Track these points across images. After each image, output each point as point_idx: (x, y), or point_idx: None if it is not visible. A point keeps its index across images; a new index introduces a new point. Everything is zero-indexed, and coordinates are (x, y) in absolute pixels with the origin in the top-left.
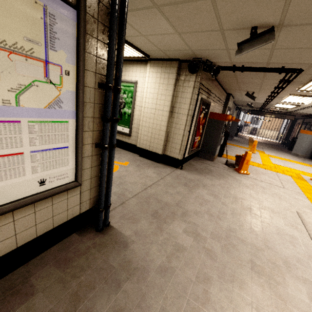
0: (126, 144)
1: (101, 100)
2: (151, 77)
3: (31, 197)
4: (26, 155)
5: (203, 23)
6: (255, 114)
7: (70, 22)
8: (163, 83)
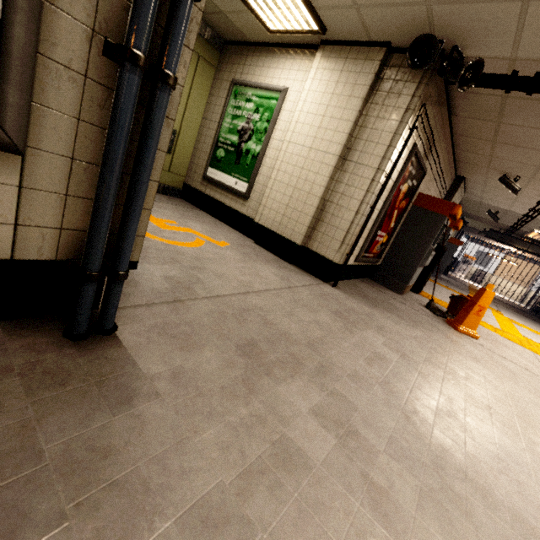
0: (235, 214)
1: None
2: (318, 79)
3: None
4: None
5: None
6: (495, 238)
7: None
8: (341, 94)
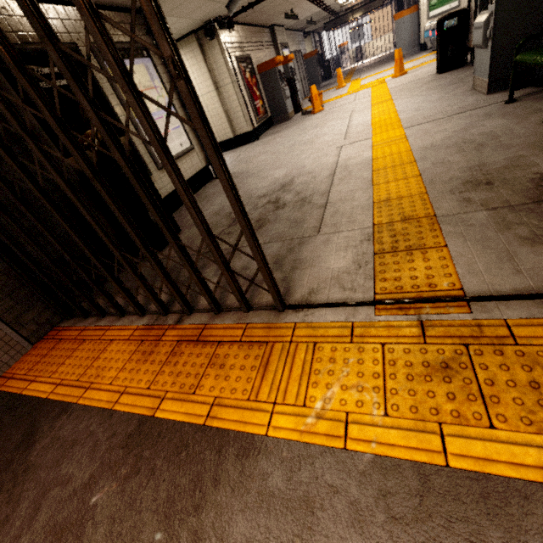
0: None
1: (176, 96)
2: None
3: (182, 151)
4: (171, 132)
5: (195, 5)
6: (331, 28)
7: (151, 65)
8: (193, 64)
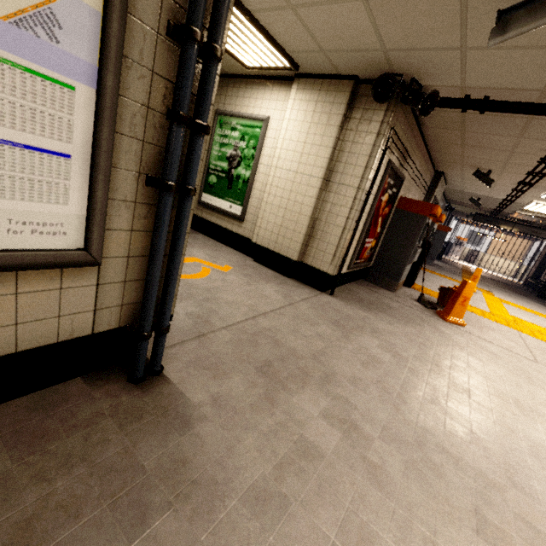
0: (232, 235)
1: (172, 71)
2: (296, 109)
3: None
4: None
5: None
6: (481, 222)
7: None
8: (318, 122)
